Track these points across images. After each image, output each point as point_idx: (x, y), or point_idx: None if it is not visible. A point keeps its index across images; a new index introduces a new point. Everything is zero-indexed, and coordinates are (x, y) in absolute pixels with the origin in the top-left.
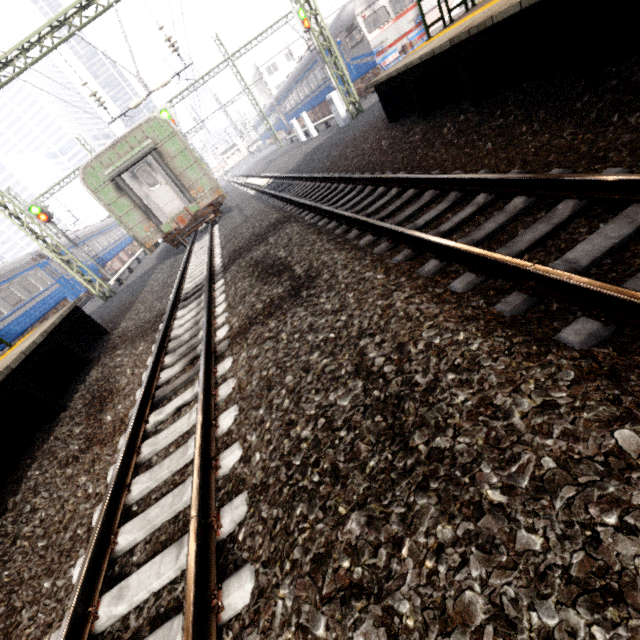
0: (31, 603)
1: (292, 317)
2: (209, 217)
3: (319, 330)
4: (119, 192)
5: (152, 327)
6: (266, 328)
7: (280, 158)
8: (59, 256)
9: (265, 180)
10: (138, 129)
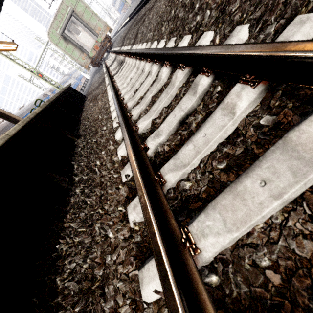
0: (100, 113)
1: (152, 11)
2: (107, 45)
3: (162, 0)
4: (66, 42)
5: (101, 82)
6: (144, 22)
7: (131, 8)
8: (53, 85)
9: (127, 18)
10: (62, 3)
